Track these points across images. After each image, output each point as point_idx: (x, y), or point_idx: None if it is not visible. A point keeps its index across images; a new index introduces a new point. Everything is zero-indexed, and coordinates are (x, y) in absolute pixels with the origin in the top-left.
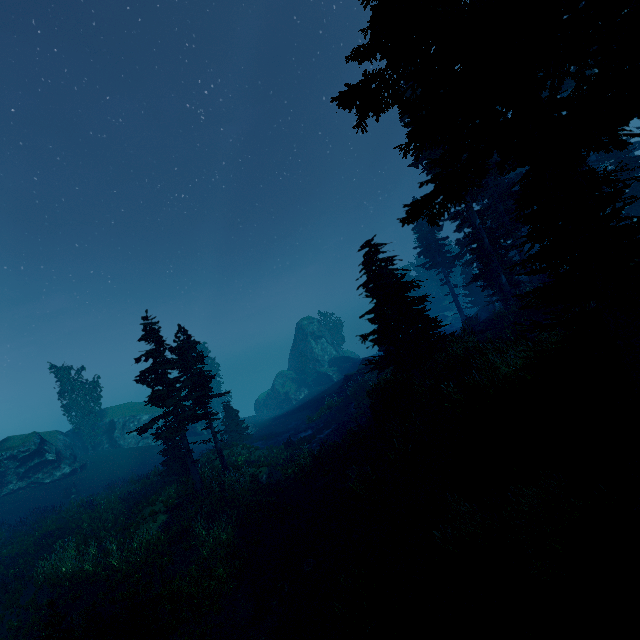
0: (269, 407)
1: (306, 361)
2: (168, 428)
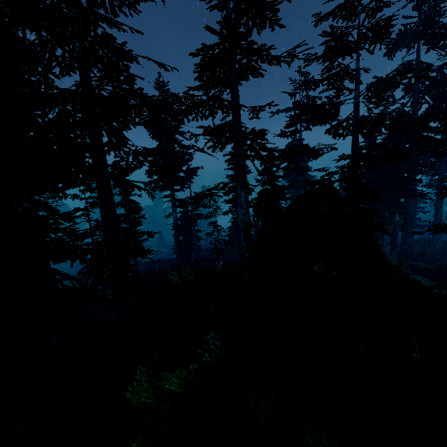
0: None
1: None
2: None
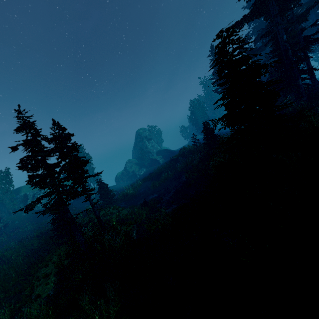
0: (124, 180)
1: (144, 153)
2: (51, 205)
